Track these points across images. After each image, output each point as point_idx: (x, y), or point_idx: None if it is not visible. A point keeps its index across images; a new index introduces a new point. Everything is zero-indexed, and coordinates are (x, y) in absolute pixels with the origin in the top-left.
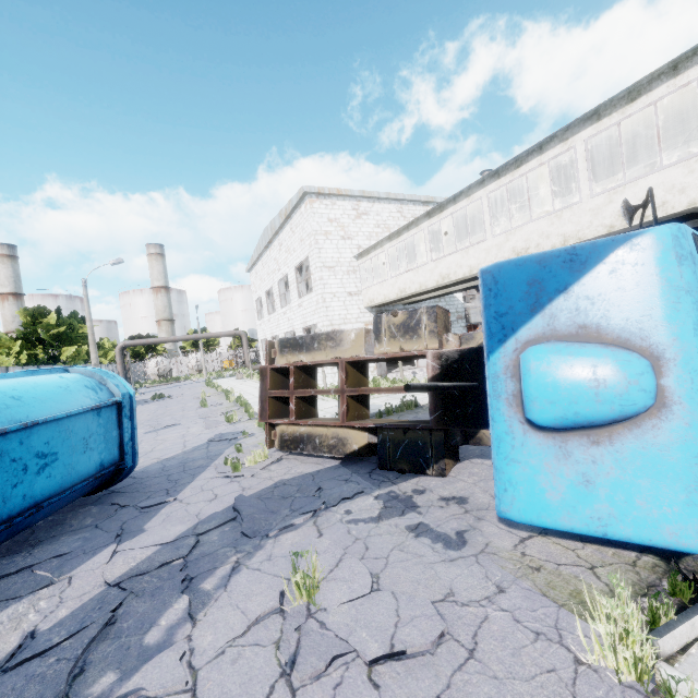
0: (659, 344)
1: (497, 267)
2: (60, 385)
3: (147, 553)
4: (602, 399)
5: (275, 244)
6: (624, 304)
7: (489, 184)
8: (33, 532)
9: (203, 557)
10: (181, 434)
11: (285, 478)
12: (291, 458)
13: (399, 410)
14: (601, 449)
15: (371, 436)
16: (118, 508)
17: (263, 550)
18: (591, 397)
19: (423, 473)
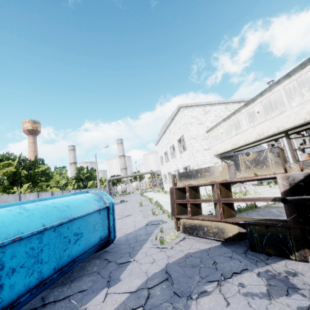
0: None
1: None
2: (85, 199)
3: (122, 298)
4: None
5: (167, 132)
6: None
7: (283, 82)
8: (72, 272)
9: (153, 308)
10: (133, 220)
11: (190, 251)
12: (190, 238)
13: (246, 209)
14: None
15: (239, 228)
16: (107, 262)
17: (190, 309)
18: None
19: (287, 258)
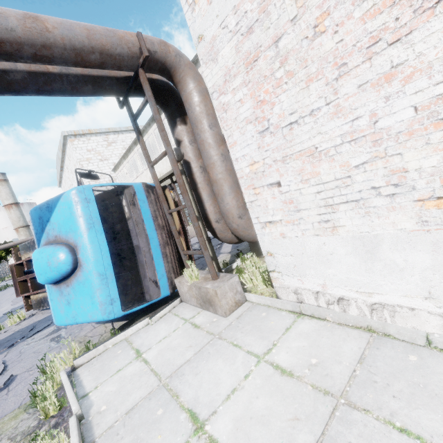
0: (76, 240)
1: (31, 211)
2: None
3: None
4: (52, 270)
5: (65, 168)
6: (64, 225)
7: (152, 126)
8: None
9: None
10: None
11: (22, 327)
12: (40, 313)
13: None
14: (70, 288)
15: None
16: None
17: None
18: (49, 270)
19: None
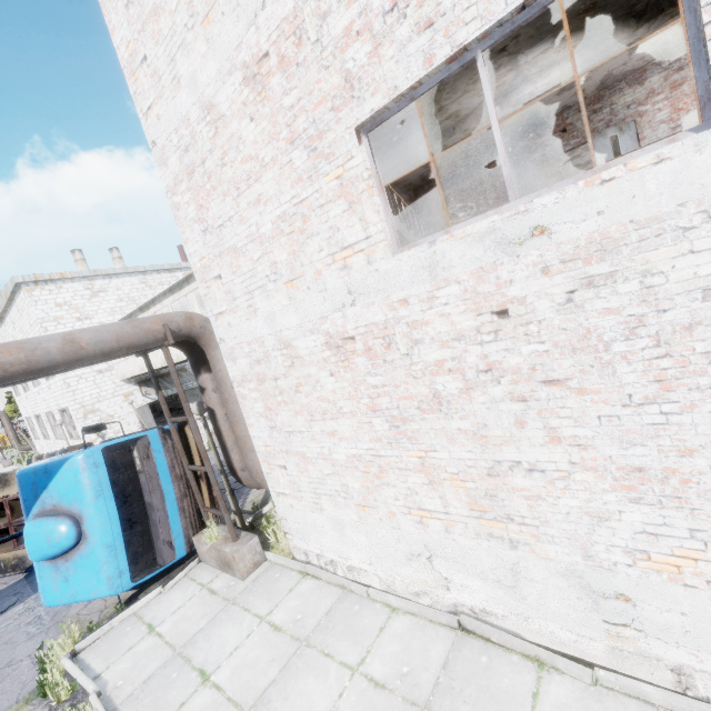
0: (81, 510)
1: (20, 474)
2: None
3: None
4: (52, 546)
5: (8, 321)
6: (67, 493)
7: (169, 297)
8: None
9: None
10: None
11: None
12: None
13: None
14: (69, 563)
15: None
16: None
17: None
18: (48, 546)
19: None
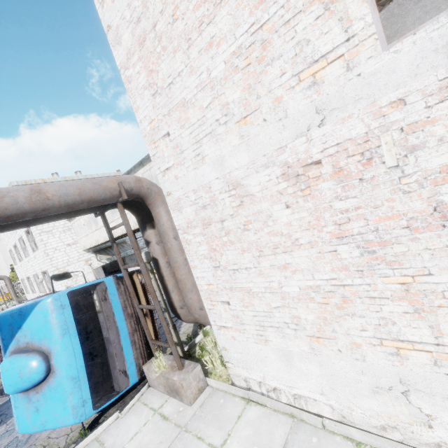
0: (50, 347)
1: None
2: None
3: None
4: (24, 381)
5: None
6: (38, 332)
7: None
8: None
9: None
10: None
11: None
12: None
13: None
14: (39, 394)
15: None
16: None
17: None
18: (21, 380)
19: None
